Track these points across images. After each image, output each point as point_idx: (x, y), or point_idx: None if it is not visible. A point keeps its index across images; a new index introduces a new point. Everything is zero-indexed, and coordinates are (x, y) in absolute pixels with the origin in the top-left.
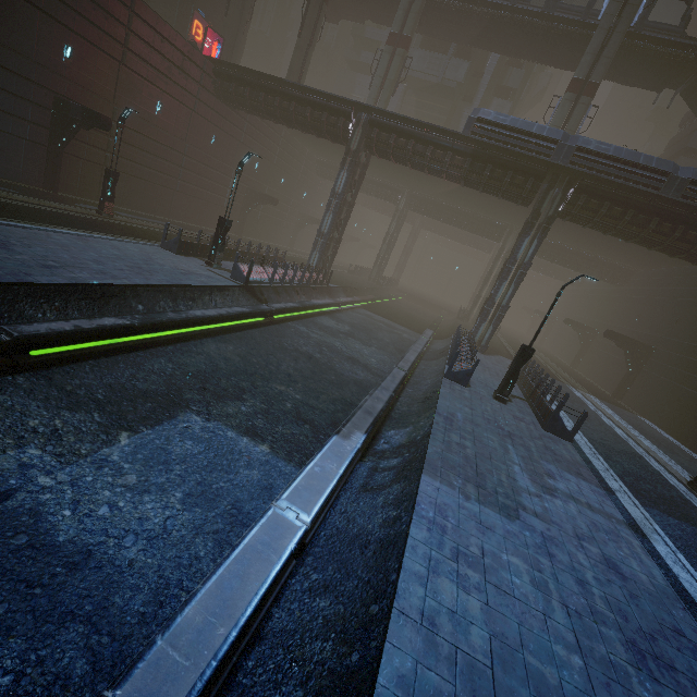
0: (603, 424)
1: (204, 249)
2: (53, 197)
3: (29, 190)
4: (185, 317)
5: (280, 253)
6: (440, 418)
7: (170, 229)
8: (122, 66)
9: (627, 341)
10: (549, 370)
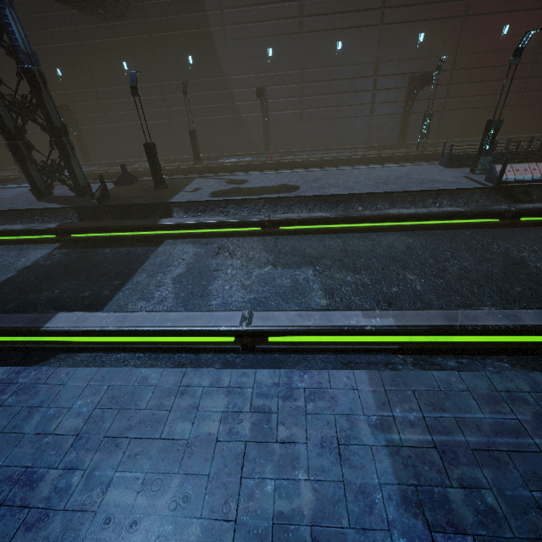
0: None
1: None
2: (396, 147)
3: (385, 146)
4: (375, 214)
5: None
6: None
7: None
8: (466, 19)
9: None
10: None
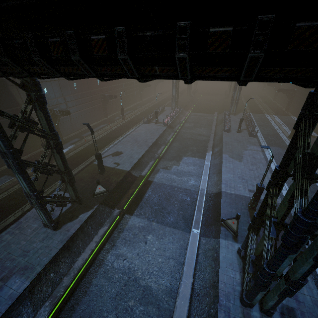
0: (271, 127)
1: (151, 119)
2: (111, 120)
3: (106, 121)
4: (168, 141)
5: (156, 102)
6: (224, 143)
7: (133, 114)
8: None
9: (286, 90)
10: (260, 110)
